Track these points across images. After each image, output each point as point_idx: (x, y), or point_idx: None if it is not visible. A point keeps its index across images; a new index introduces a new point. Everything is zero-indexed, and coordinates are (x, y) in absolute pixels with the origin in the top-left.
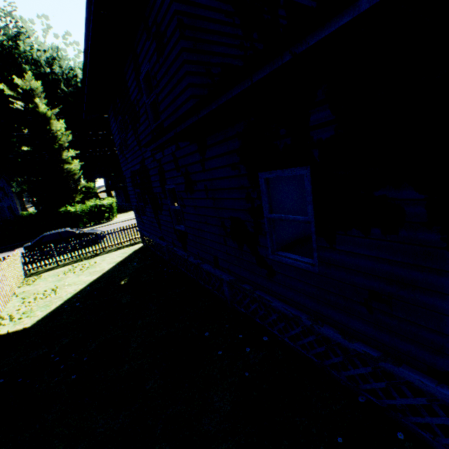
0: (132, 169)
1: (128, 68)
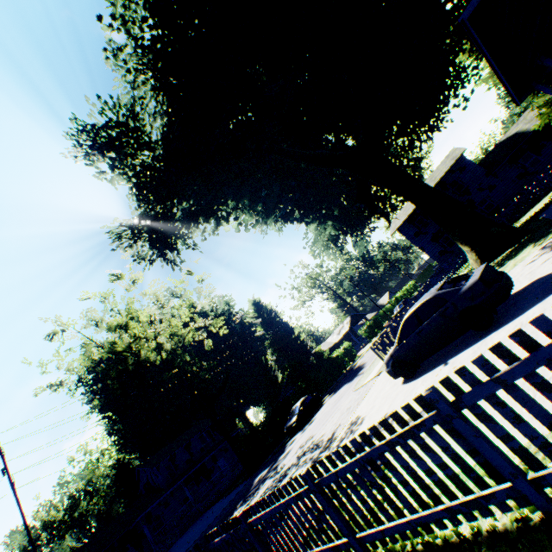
0: (434, 232)
1: None
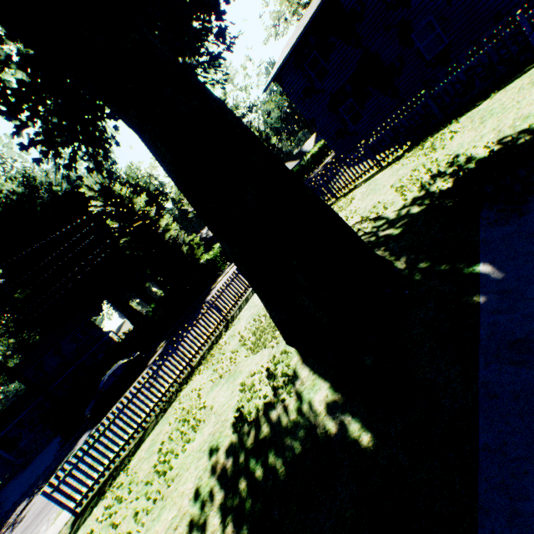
0: (334, 90)
1: None
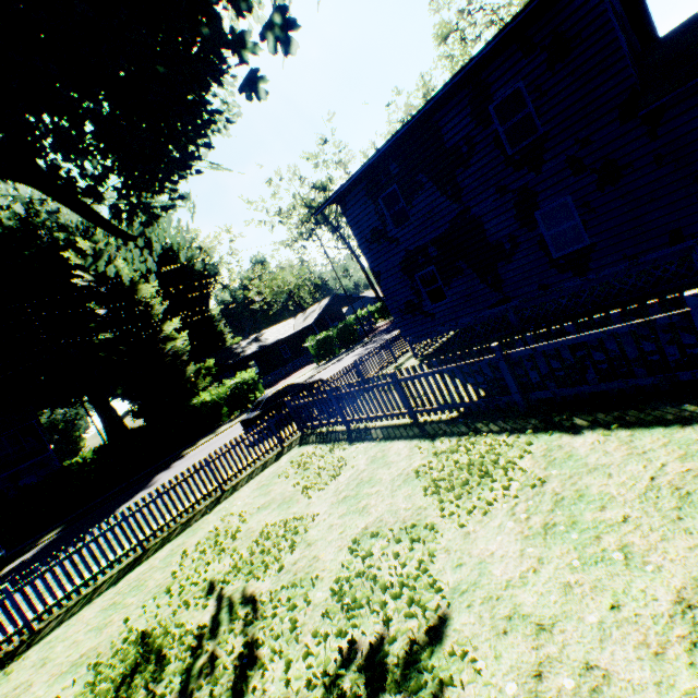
0: (412, 247)
1: (451, 110)
